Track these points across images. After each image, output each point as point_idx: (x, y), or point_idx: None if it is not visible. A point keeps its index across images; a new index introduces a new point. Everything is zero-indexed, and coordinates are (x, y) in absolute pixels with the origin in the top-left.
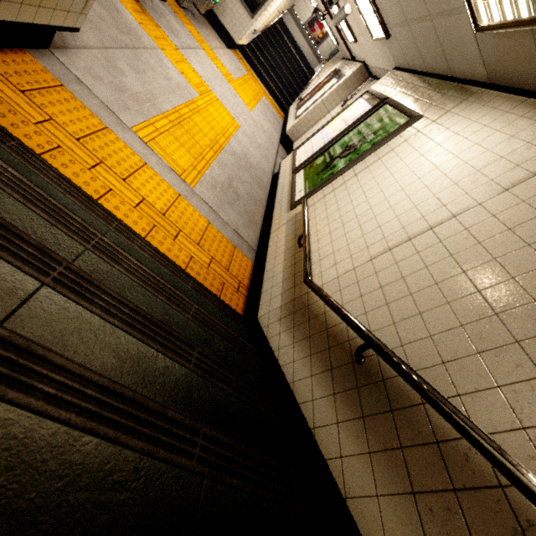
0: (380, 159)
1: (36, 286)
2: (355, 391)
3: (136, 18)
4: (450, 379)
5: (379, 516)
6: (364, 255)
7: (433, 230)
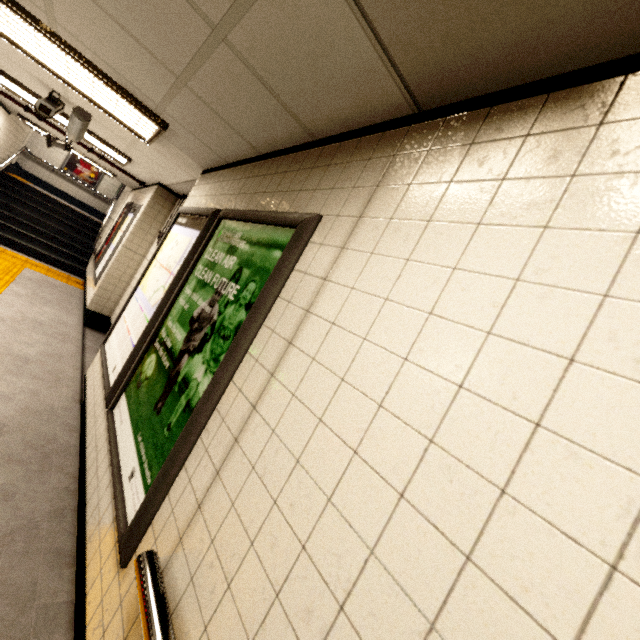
0: (294, 344)
1: None
2: None
3: None
4: None
5: None
6: None
7: None
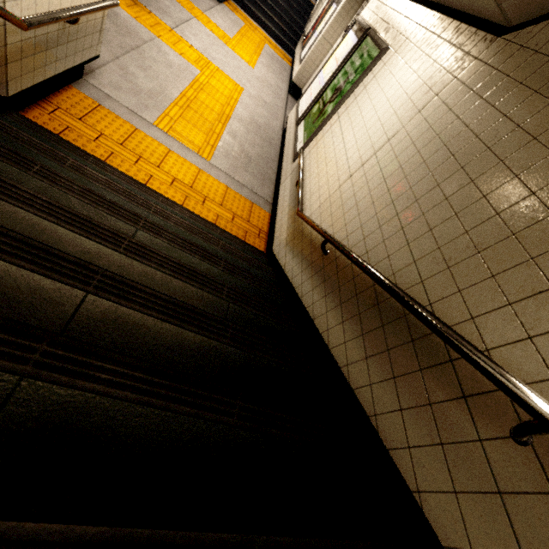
0: (356, 99)
1: (135, 230)
2: (322, 270)
3: (131, 14)
4: (365, 246)
5: (326, 319)
6: (336, 185)
7: (375, 155)
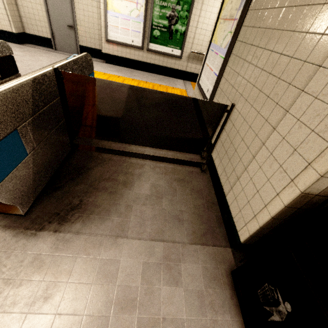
0: (200, 16)
1: None
2: None
3: None
4: None
5: None
6: None
7: None
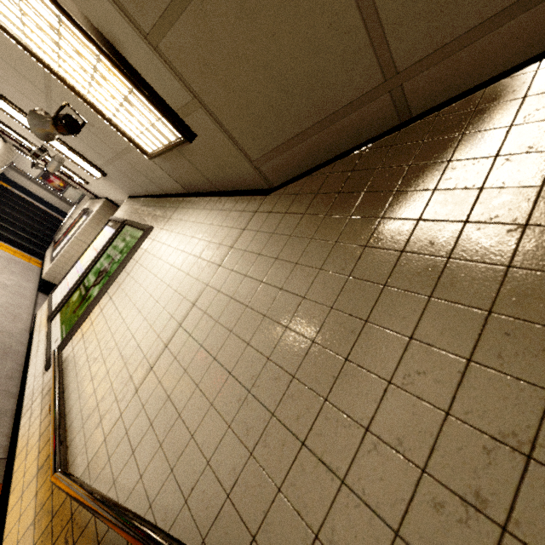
0: (129, 274)
1: None
2: None
3: None
4: (240, 517)
5: None
6: (129, 388)
7: (182, 326)
